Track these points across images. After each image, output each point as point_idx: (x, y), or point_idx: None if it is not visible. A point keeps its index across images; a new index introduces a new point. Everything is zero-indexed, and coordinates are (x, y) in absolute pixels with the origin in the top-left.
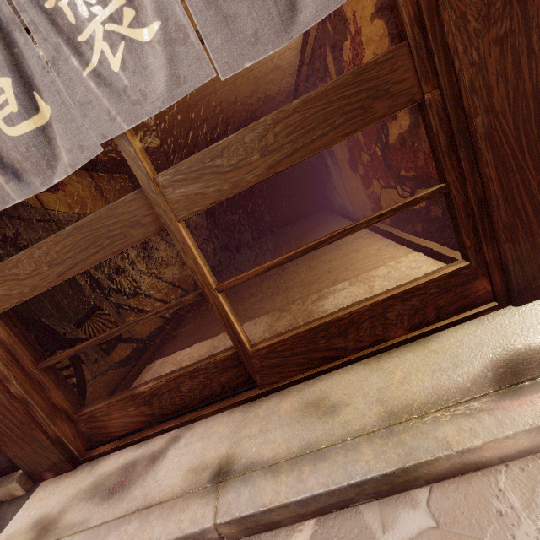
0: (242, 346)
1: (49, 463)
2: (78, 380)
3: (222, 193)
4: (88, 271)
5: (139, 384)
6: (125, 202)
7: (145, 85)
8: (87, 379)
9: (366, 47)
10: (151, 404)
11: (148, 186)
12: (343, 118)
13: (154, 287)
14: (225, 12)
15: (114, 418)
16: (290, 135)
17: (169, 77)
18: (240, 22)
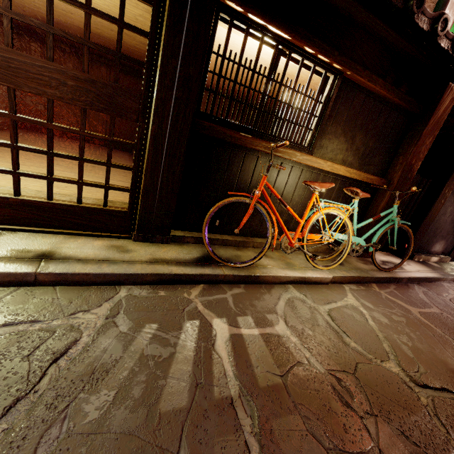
0: None
1: (453, 257)
2: None
3: None
4: None
5: None
6: None
7: None
8: None
9: None
10: None
11: None
12: None
13: None
14: None
15: None
16: None
17: None
18: None
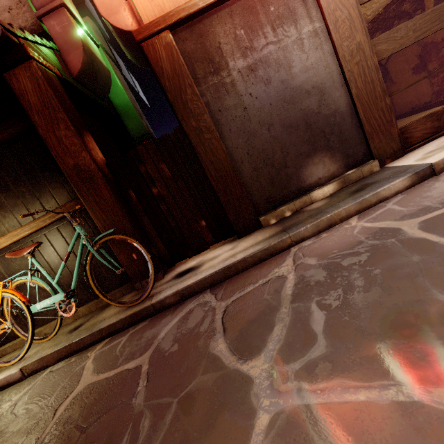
0: None
1: (391, 152)
2: None
3: None
4: None
5: None
6: None
7: None
8: None
9: None
10: (440, 120)
11: None
12: None
13: None
14: None
15: (417, 130)
16: None
17: None
18: None
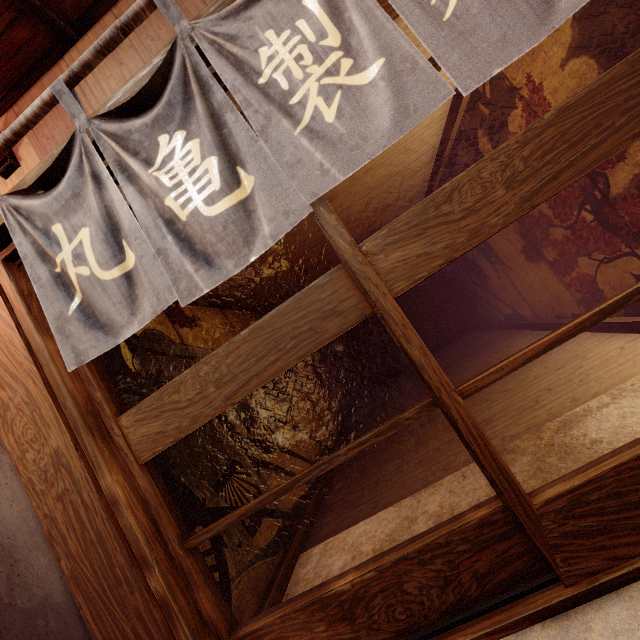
0: (518, 493)
1: None
2: (220, 574)
3: (455, 248)
4: (224, 415)
5: (298, 586)
6: (316, 288)
7: (365, 127)
8: (231, 574)
9: (553, 100)
10: (353, 619)
11: (353, 256)
12: (626, 117)
13: (291, 438)
14: (460, 29)
15: None
16: (547, 155)
17: (395, 110)
18: (480, 33)
